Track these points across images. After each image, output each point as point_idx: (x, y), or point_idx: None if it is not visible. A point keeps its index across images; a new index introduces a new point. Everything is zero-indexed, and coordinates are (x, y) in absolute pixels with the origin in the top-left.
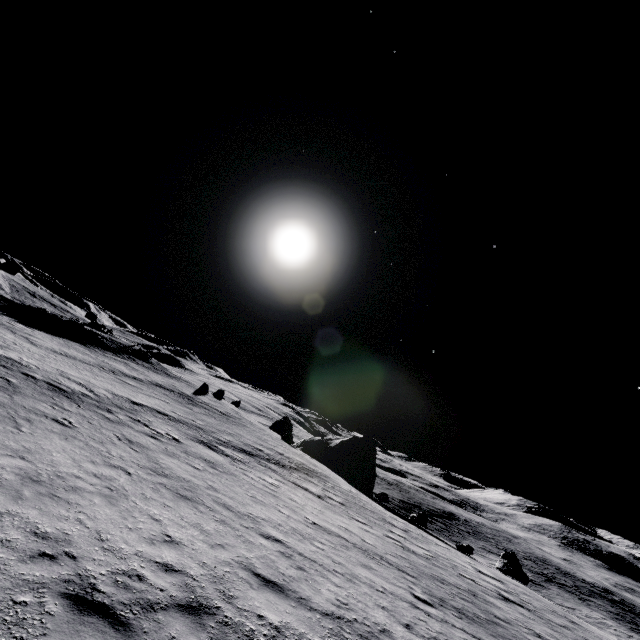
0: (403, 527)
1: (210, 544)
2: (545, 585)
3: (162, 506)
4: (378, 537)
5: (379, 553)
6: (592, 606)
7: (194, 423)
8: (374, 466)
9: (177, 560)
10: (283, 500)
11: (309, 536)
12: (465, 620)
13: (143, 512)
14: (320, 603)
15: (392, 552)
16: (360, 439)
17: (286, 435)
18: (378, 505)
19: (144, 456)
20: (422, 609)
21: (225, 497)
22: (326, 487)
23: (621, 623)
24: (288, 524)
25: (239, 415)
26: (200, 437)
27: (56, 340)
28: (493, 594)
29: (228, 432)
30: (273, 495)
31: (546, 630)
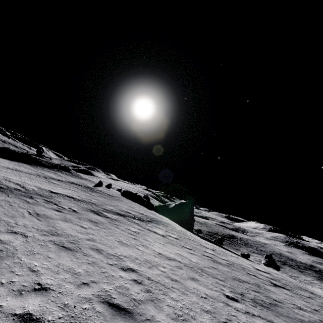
0: (212, 248)
1: (77, 284)
2: (282, 266)
3: (44, 258)
4: (199, 257)
5: (200, 267)
6: (306, 274)
7: (90, 201)
8: (193, 216)
9: (39, 307)
10: (140, 241)
11: (156, 263)
12: (258, 307)
13: (24, 266)
14: (161, 320)
15: (208, 265)
16: (185, 203)
17: (145, 204)
18: (197, 236)
19: (45, 223)
20: (232, 306)
21: (100, 244)
22: (167, 230)
23: (321, 281)
24: (142, 257)
25: (119, 195)
26: (92, 208)
27: (13, 163)
28: (268, 283)
29: (111, 204)
30: (134, 239)
31: (302, 303)
